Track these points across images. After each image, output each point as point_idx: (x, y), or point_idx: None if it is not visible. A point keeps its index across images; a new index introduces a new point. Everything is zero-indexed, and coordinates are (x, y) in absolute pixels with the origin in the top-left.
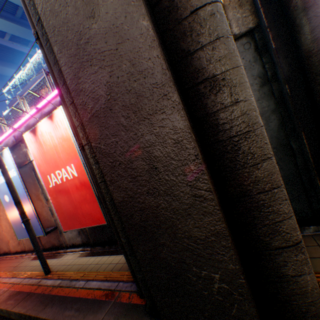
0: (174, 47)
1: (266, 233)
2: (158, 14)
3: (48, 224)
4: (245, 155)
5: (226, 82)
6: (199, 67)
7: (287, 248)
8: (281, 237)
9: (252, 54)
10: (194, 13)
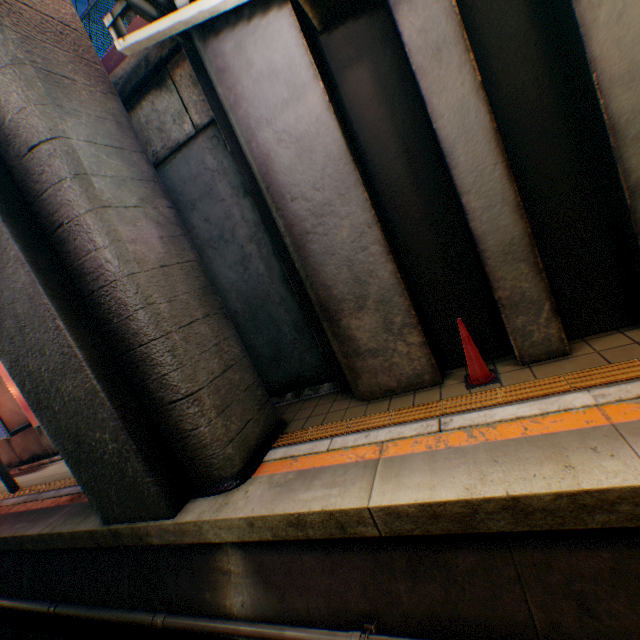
0: (27, 186)
1: (159, 388)
2: (2, 148)
3: (20, 420)
4: (119, 306)
5: (82, 228)
6: (55, 211)
7: (180, 402)
8: (172, 390)
9: (225, 153)
10: (33, 152)
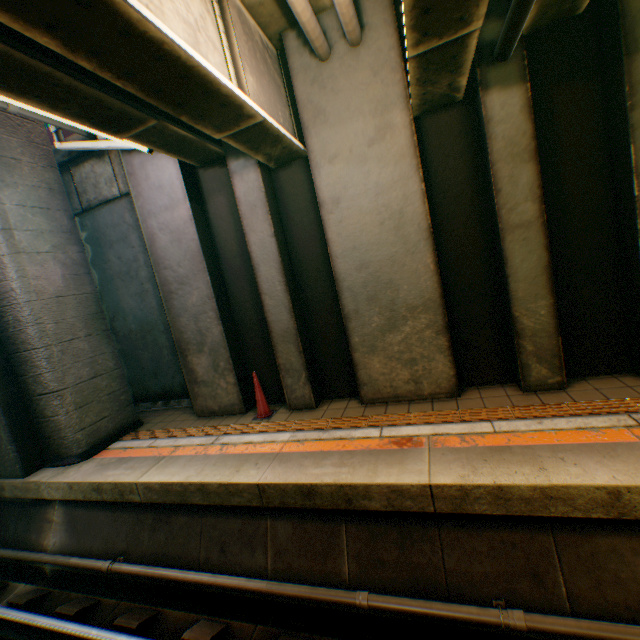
0: None
1: (34, 383)
2: None
3: None
4: (16, 321)
5: None
6: None
7: (48, 395)
8: (43, 386)
9: None
10: None
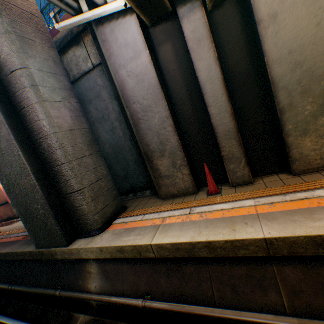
0: (9, 89)
1: (65, 186)
2: None
3: (3, 199)
4: (48, 147)
5: (33, 110)
6: (21, 101)
7: (74, 193)
8: (71, 187)
9: (106, 78)
10: (13, 73)
